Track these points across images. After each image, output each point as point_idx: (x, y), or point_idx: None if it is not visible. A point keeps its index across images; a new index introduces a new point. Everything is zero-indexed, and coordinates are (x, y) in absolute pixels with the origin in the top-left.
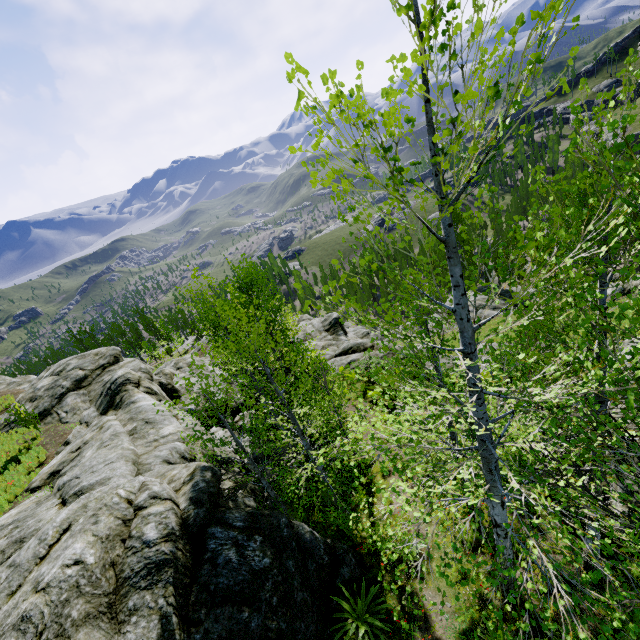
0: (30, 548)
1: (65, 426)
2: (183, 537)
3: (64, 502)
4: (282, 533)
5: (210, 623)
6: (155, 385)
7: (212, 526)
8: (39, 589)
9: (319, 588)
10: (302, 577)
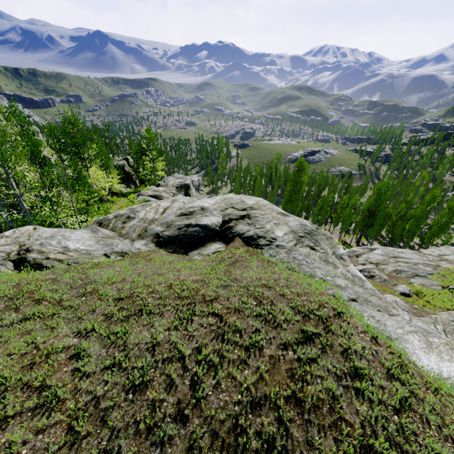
0: None
1: None
2: None
3: None
4: None
5: None
6: None
7: None
8: None
9: None
10: None
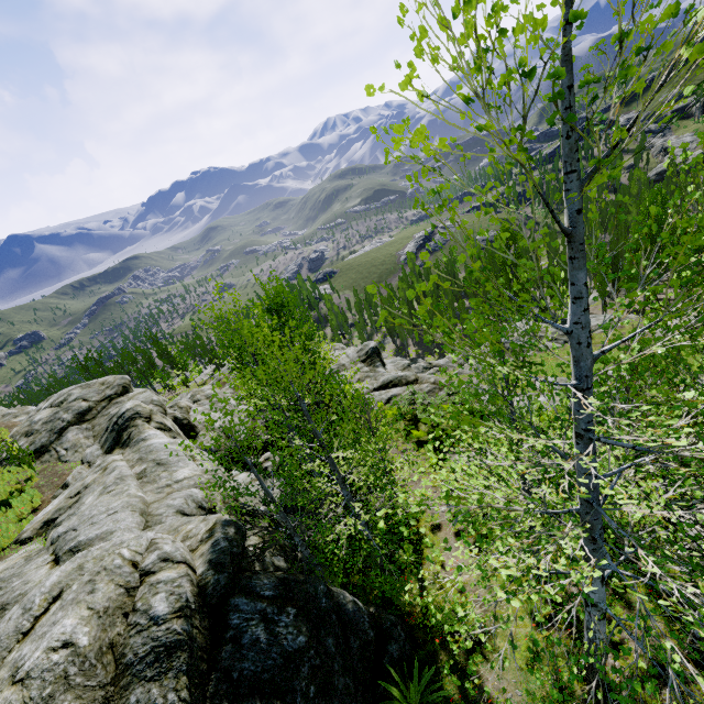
0: (12, 619)
1: (64, 465)
2: (200, 610)
3: (57, 560)
4: (320, 604)
5: None
6: (169, 420)
7: (235, 596)
8: (17, 679)
9: (363, 670)
10: (344, 658)
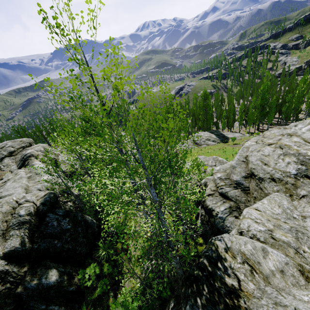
0: None
1: (2, 172)
2: (36, 215)
3: None
4: (78, 218)
5: (41, 243)
6: (46, 158)
7: (49, 213)
8: None
9: (91, 239)
10: (84, 234)
